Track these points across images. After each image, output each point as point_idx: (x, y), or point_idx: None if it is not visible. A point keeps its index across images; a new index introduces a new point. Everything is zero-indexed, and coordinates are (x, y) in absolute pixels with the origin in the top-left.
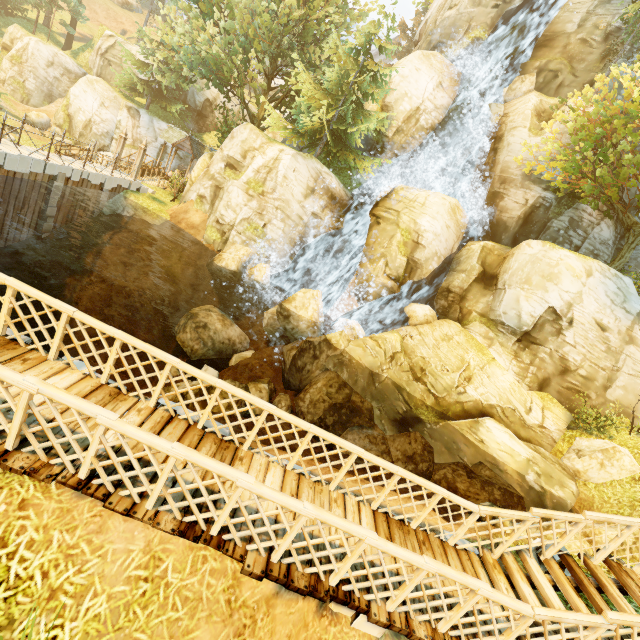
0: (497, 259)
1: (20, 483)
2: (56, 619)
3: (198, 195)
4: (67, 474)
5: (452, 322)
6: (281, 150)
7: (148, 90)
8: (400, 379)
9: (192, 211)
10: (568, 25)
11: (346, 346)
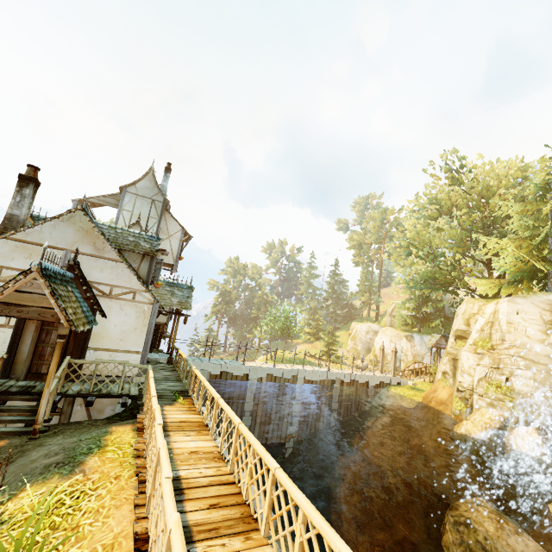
0: None
1: (129, 470)
2: (62, 545)
3: (441, 372)
4: (144, 474)
5: None
6: (496, 302)
7: (415, 320)
8: None
9: (439, 388)
10: None
11: None
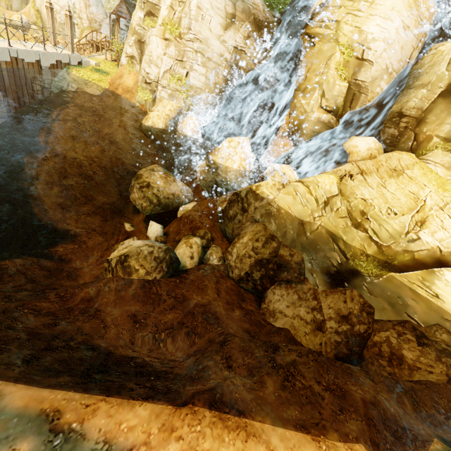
0: None
1: None
2: None
3: (127, 56)
4: None
5: (403, 153)
6: None
7: None
8: (335, 227)
9: (125, 75)
10: None
11: (274, 195)
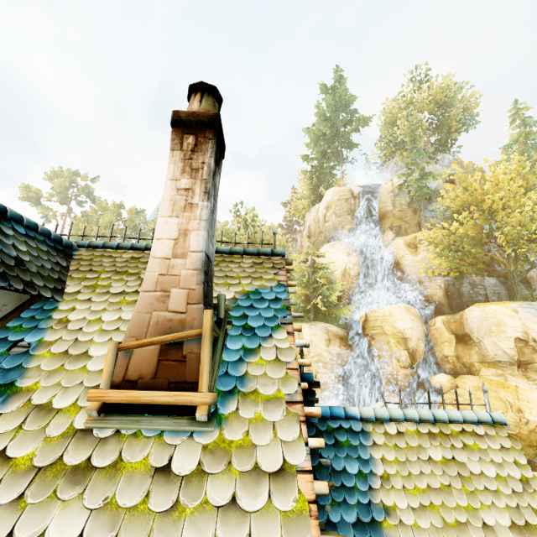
0: (456, 324)
1: None
2: None
3: None
4: None
5: (467, 376)
6: None
7: None
8: None
9: None
10: (387, 208)
11: None
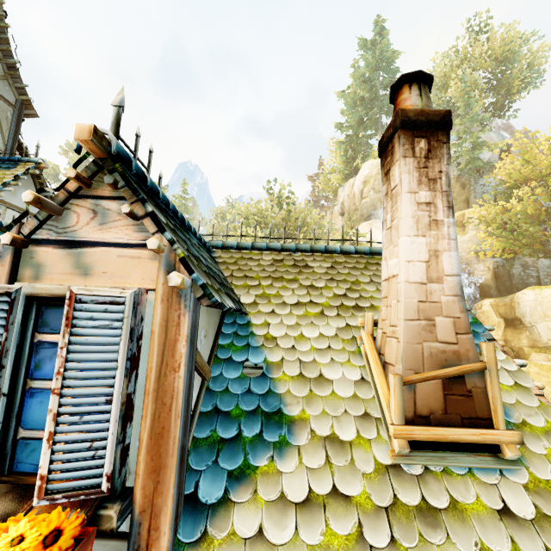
0: (506, 308)
1: None
2: None
3: None
4: None
5: None
6: None
7: None
8: None
9: None
10: None
11: None
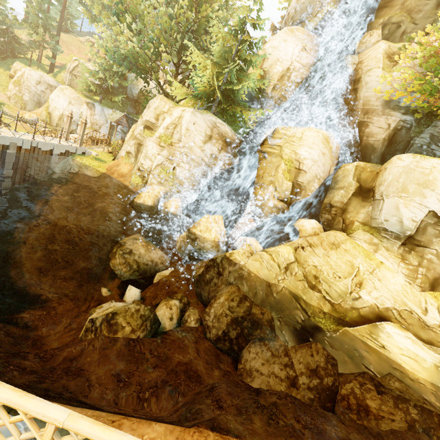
0: (370, 175)
1: None
2: None
3: (126, 152)
4: None
5: (337, 232)
6: (183, 110)
7: (99, 90)
8: (296, 288)
9: (122, 164)
10: None
11: (245, 261)
